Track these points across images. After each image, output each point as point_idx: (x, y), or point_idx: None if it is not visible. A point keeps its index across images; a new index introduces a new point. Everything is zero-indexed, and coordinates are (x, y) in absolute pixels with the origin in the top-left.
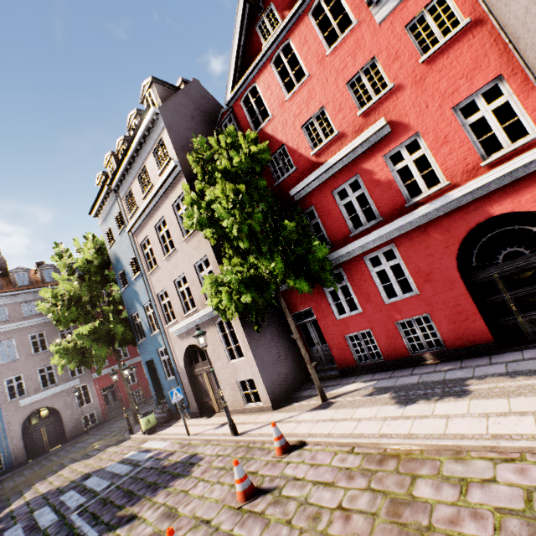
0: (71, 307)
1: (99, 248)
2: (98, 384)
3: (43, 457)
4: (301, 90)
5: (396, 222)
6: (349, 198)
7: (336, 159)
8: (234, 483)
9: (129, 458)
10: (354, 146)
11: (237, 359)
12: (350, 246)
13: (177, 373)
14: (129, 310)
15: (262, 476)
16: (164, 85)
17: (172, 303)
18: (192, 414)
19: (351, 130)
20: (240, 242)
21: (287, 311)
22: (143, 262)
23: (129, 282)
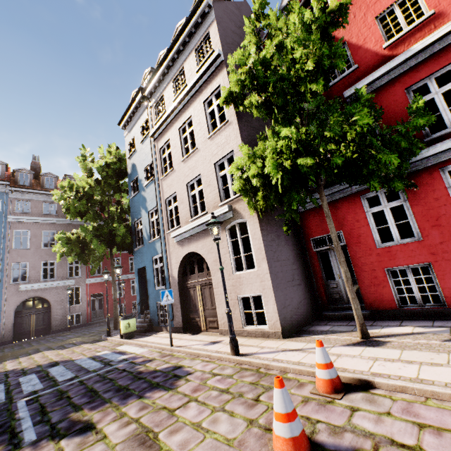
0: (82, 200)
1: (119, 158)
2: (89, 289)
3: (26, 341)
4: None
5: None
6: (431, 94)
7: (425, 43)
8: (253, 418)
9: (101, 356)
10: None
11: (244, 271)
12: (424, 152)
13: (167, 283)
14: (133, 216)
15: (308, 420)
16: None
17: (180, 207)
18: (174, 329)
19: None
20: (312, 84)
21: (330, 215)
22: (158, 167)
23: (140, 189)
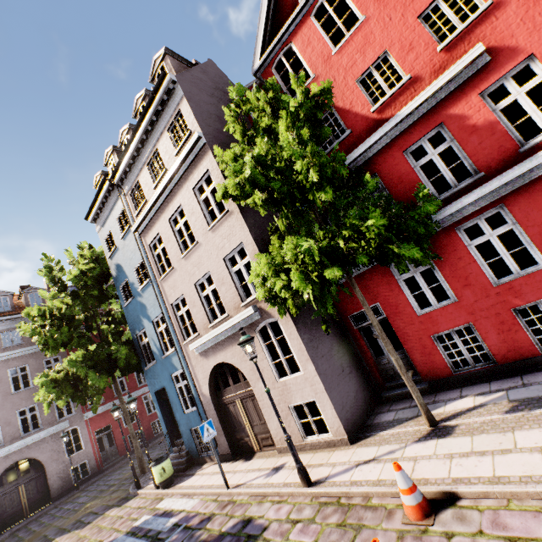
0: (62, 327)
1: (96, 258)
2: (91, 426)
3: (21, 526)
4: (353, 37)
5: (510, 172)
6: (429, 156)
7: (410, 108)
8: None
9: (142, 527)
10: (437, 86)
11: (289, 376)
12: (437, 215)
13: (198, 403)
14: (133, 329)
15: None
16: (178, 59)
17: (193, 312)
18: (220, 457)
19: (428, 71)
20: (319, 193)
21: (366, 302)
22: (153, 266)
23: (134, 294)
